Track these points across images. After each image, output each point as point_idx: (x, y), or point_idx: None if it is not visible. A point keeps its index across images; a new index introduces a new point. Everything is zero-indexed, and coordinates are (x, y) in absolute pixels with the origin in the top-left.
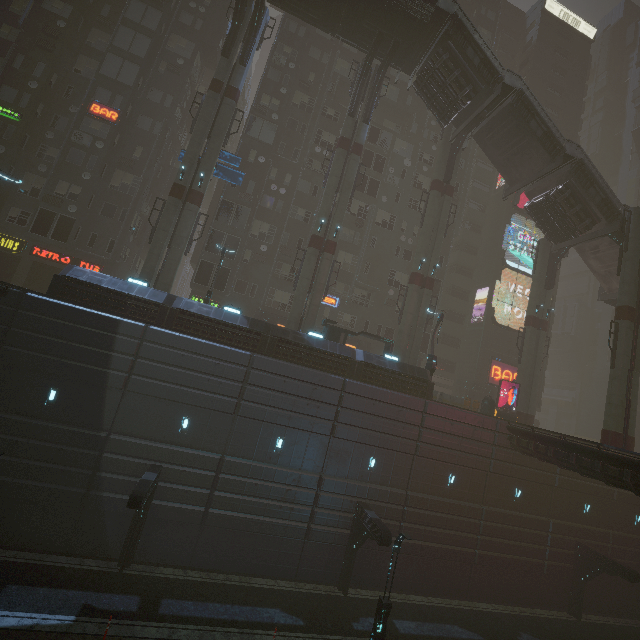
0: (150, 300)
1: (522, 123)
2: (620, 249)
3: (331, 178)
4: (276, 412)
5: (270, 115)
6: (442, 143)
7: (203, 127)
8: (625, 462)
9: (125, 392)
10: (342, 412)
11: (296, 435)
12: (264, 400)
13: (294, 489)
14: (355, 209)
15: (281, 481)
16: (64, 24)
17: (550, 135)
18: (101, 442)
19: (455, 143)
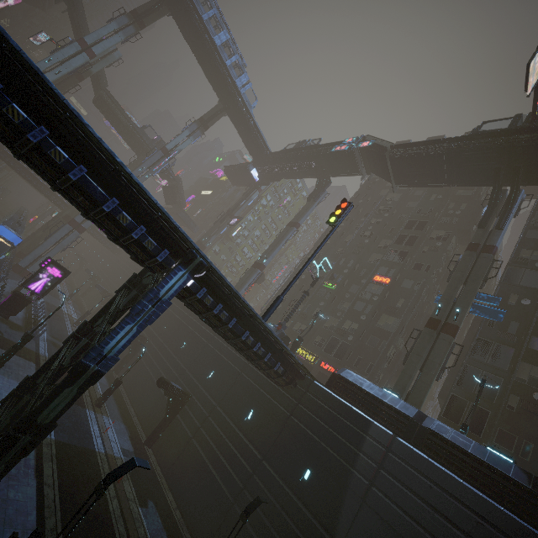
0: (400, 411)
1: None
2: None
3: None
4: None
5: (532, 264)
6: None
7: (459, 276)
8: None
9: (363, 503)
10: None
11: None
12: None
13: None
14: None
15: None
16: (368, 240)
17: None
18: None
19: None
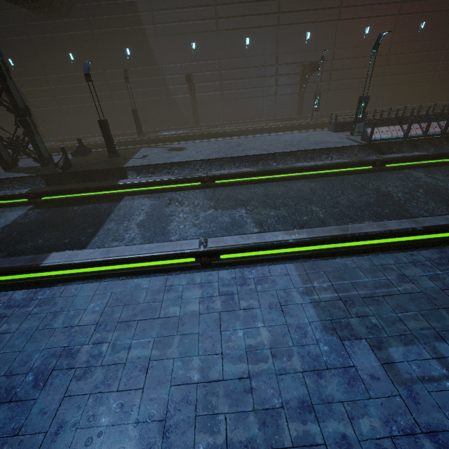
0: None
1: None
2: None
3: None
4: (240, 20)
5: None
6: None
7: None
8: None
9: (157, 38)
10: (282, 3)
11: (256, 33)
12: (230, 13)
13: (263, 68)
14: None
15: (254, 65)
16: None
17: None
18: (161, 71)
19: None
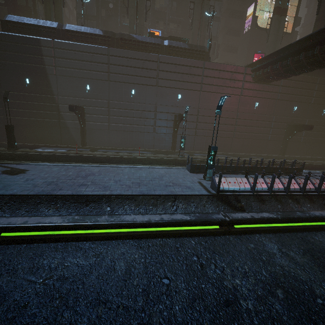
0: (50, 27)
1: None
2: None
3: None
4: (127, 77)
5: None
6: None
7: None
8: (302, 49)
9: (57, 76)
10: (160, 73)
11: (140, 88)
12: (120, 71)
13: (144, 112)
14: None
15: (137, 109)
16: None
17: None
18: (56, 100)
19: None
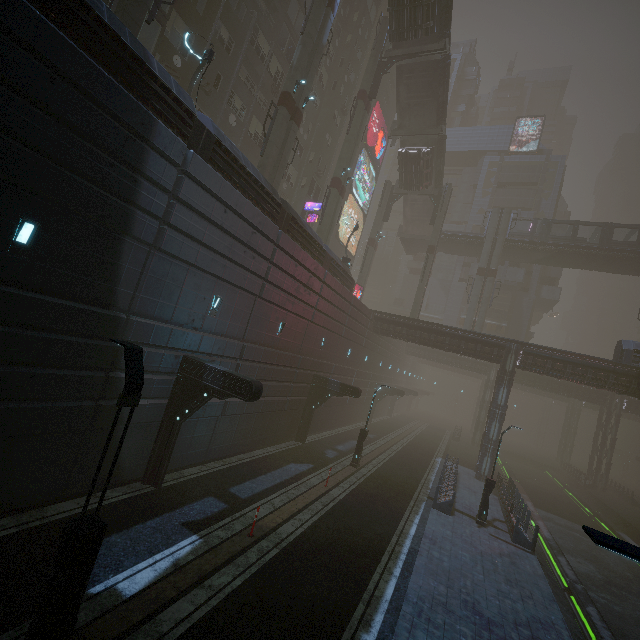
0: (181, 101)
1: (436, 83)
2: (434, 208)
3: (312, 26)
4: (287, 297)
5: None
6: (374, 54)
7: None
8: (448, 334)
9: (151, 251)
10: (320, 300)
11: (292, 320)
12: (281, 283)
13: (285, 369)
14: (273, 69)
15: (279, 363)
16: None
17: (445, 106)
18: (121, 327)
19: (385, 63)
